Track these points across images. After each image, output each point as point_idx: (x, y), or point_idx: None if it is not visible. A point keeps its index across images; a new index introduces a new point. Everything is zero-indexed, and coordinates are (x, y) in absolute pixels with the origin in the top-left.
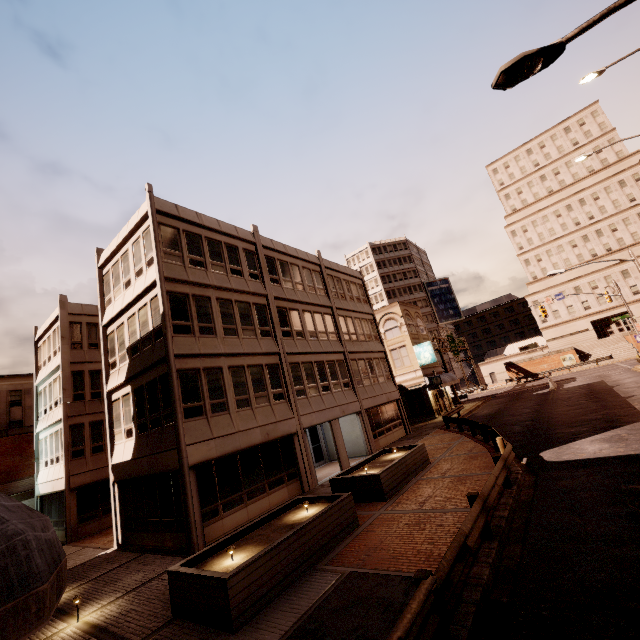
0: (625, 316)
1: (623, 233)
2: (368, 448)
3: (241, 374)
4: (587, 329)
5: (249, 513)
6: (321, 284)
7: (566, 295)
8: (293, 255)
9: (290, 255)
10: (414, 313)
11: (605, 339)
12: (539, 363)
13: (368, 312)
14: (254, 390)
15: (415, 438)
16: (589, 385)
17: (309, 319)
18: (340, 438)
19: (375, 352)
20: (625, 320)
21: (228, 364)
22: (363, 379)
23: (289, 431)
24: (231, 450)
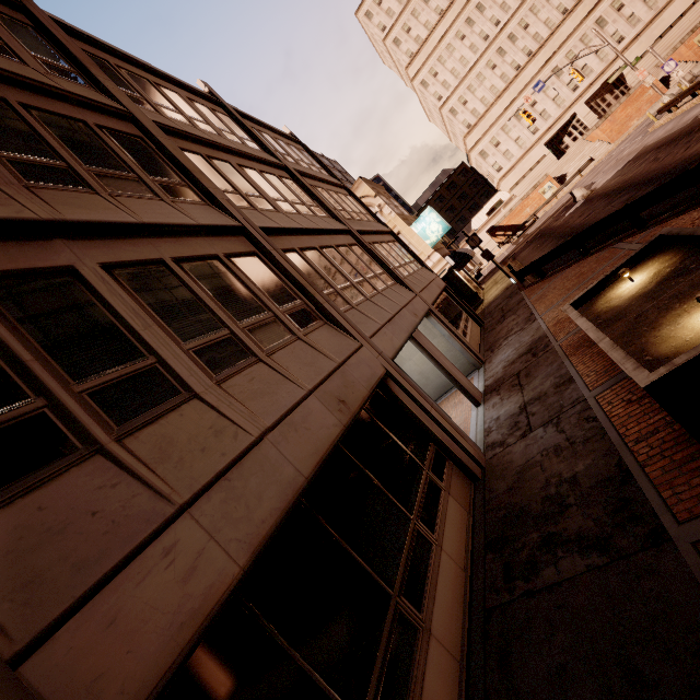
0: (622, 69)
1: (536, 26)
2: (473, 357)
3: (166, 282)
4: (544, 155)
5: (446, 644)
6: (244, 134)
7: (546, 80)
8: (152, 67)
9: (145, 68)
10: (383, 193)
11: (568, 153)
12: (521, 211)
13: (339, 183)
14: (234, 315)
15: (512, 313)
16: (638, 156)
17: (261, 181)
18: (441, 357)
19: (382, 234)
20: (575, 126)
21: (96, 259)
22: (397, 268)
23: (374, 376)
24: (279, 506)
